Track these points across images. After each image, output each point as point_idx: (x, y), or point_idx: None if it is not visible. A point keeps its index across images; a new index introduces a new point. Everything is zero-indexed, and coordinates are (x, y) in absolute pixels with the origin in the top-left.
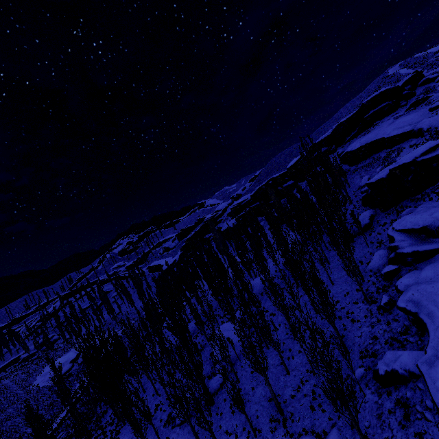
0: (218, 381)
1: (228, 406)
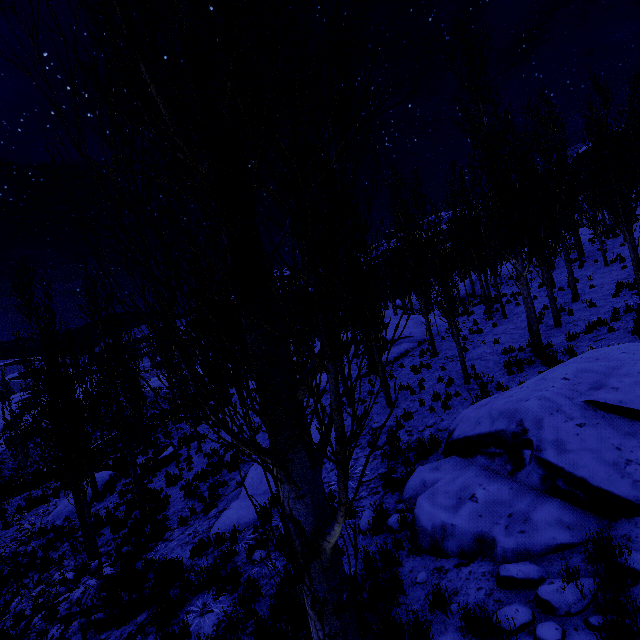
0: (391, 354)
1: (406, 370)
